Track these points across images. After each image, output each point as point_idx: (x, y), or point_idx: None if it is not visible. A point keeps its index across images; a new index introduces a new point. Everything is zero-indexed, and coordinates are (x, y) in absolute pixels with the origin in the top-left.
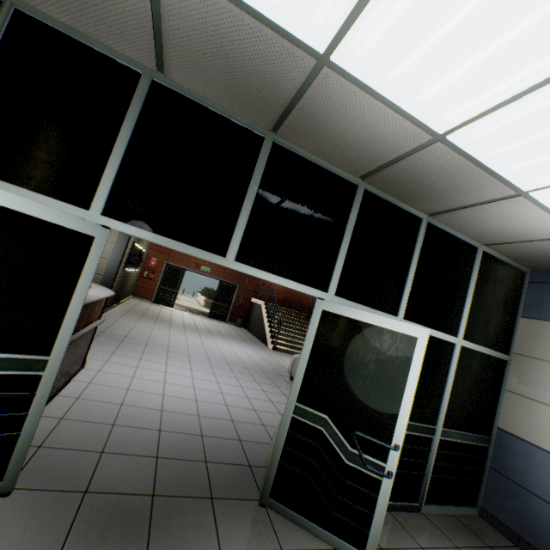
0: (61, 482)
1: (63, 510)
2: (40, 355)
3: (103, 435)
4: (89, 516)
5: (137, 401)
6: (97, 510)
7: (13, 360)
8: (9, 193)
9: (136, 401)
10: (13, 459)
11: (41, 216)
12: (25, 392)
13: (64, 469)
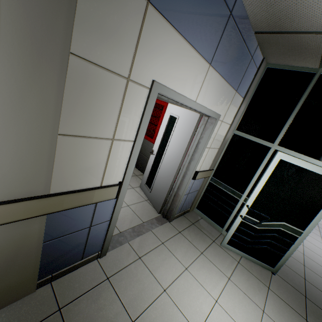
0: (291, 283)
1: (298, 298)
2: (299, 229)
3: (300, 268)
4: (312, 311)
5: (311, 257)
6: (315, 311)
7: (289, 227)
8: (308, 163)
9: (310, 256)
10: (279, 263)
11: (318, 172)
12: (289, 240)
13: (290, 277)
